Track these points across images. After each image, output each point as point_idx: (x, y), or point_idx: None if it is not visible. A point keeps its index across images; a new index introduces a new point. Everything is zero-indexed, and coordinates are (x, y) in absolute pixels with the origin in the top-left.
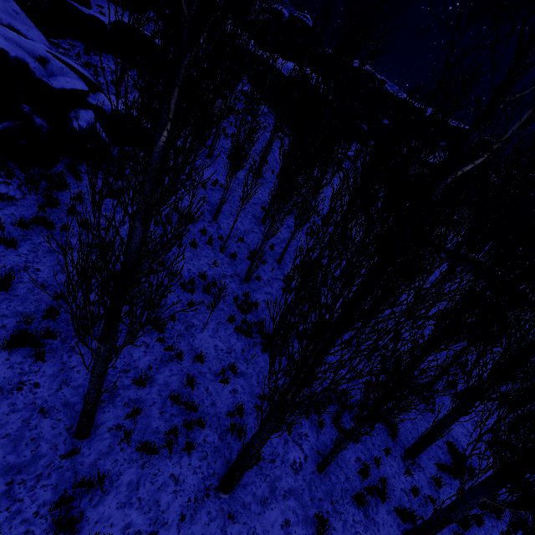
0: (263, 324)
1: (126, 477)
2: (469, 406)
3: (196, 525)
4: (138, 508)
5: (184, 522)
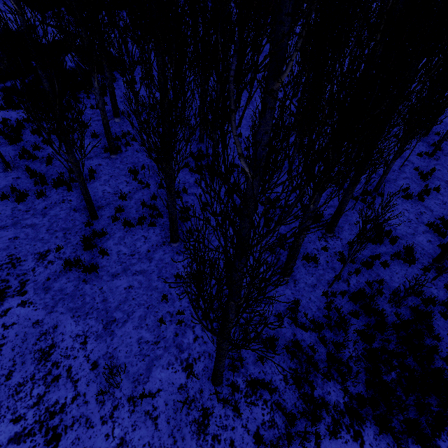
0: None
1: (118, 235)
2: (358, 175)
3: (156, 254)
4: (124, 246)
5: (149, 252)
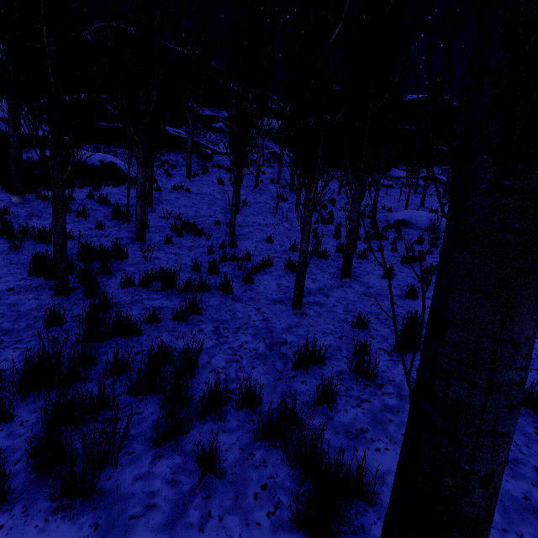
0: (110, 272)
1: None
2: None
3: None
4: None
5: None
